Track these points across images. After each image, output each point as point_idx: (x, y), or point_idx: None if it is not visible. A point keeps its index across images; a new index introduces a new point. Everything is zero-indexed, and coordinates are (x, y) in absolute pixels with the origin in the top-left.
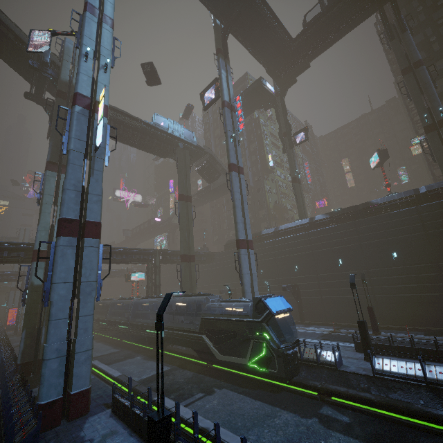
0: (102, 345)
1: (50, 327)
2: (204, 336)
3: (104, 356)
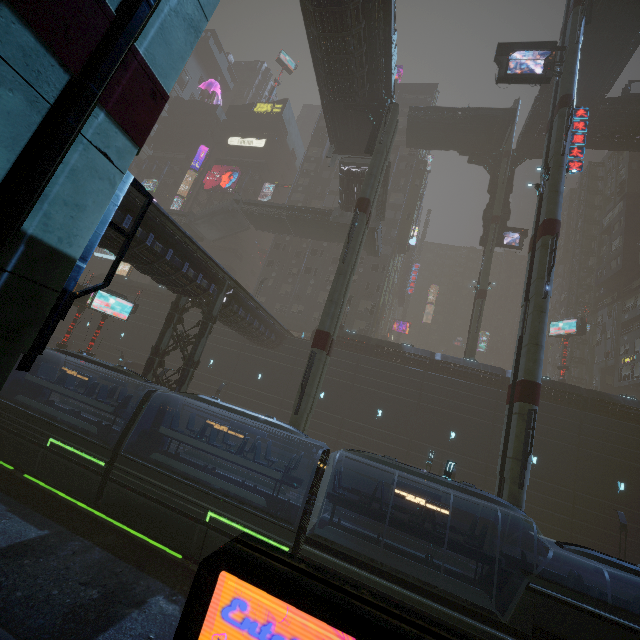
0: None
1: None
2: None
3: None
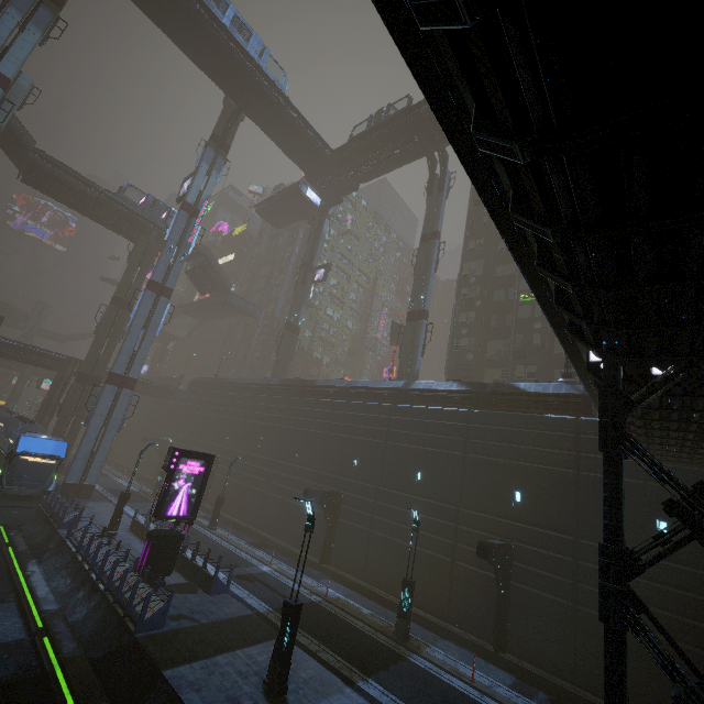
0: None
1: None
2: None
3: None
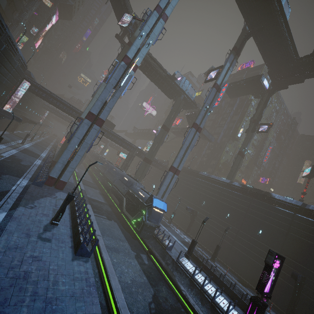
0: (89, 176)
1: (65, 151)
2: (125, 198)
3: (85, 181)
